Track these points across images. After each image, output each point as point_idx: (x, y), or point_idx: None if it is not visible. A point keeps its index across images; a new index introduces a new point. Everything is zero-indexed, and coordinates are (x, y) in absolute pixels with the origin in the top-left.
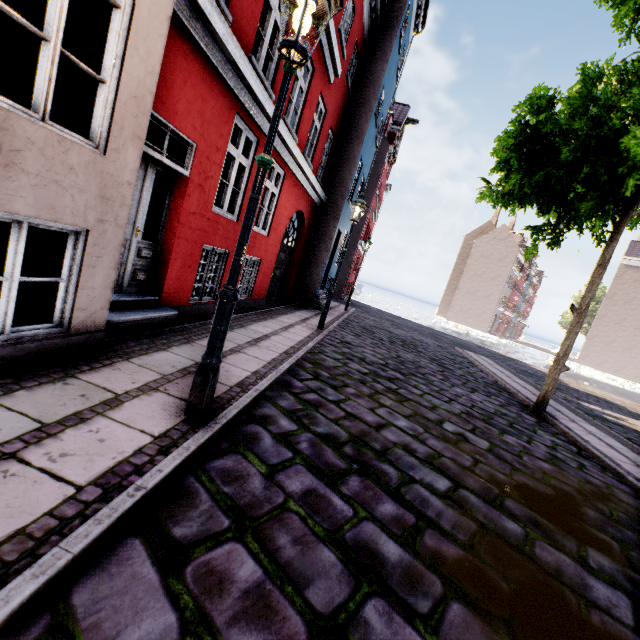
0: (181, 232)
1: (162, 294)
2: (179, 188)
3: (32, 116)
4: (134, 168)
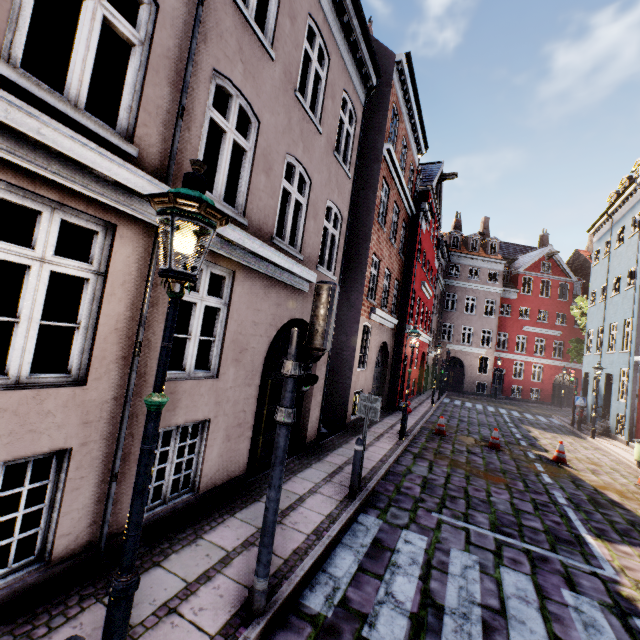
0: (504, 383)
1: (502, 393)
2: (503, 376)
3: (481, 374)
4: (491, 375)
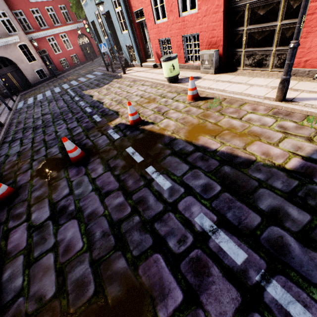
0: (54, 61)
1: (58, 70)
2: (49, 55)
3: (33, 62)
4: (41, 60)
